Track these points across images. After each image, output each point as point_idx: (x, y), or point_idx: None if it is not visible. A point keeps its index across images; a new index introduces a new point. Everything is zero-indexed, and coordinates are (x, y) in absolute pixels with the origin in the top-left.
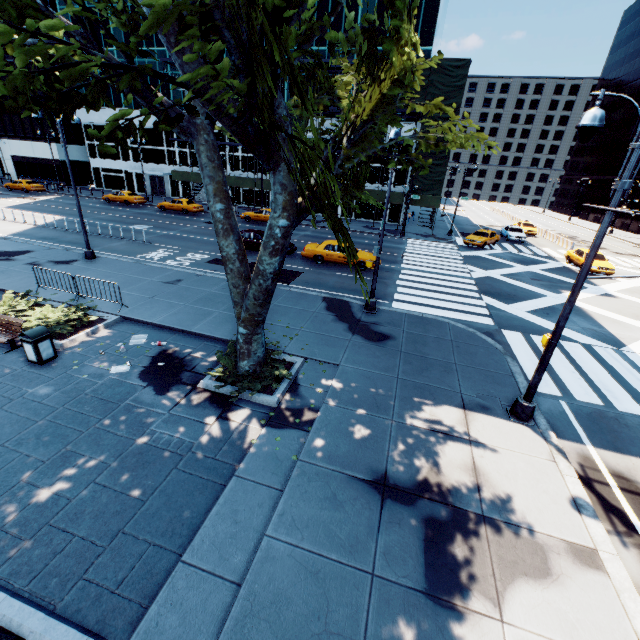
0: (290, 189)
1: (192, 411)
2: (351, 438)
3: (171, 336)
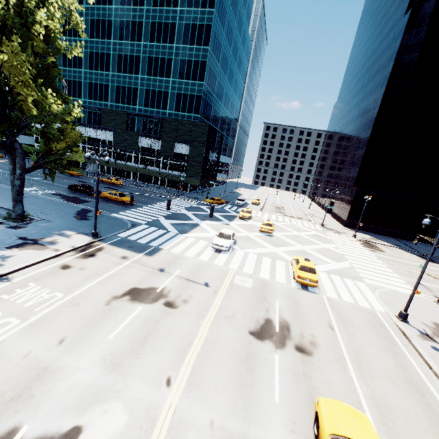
0: (21, 163)
1: None
2: (28, 232)
3: (2, 210)
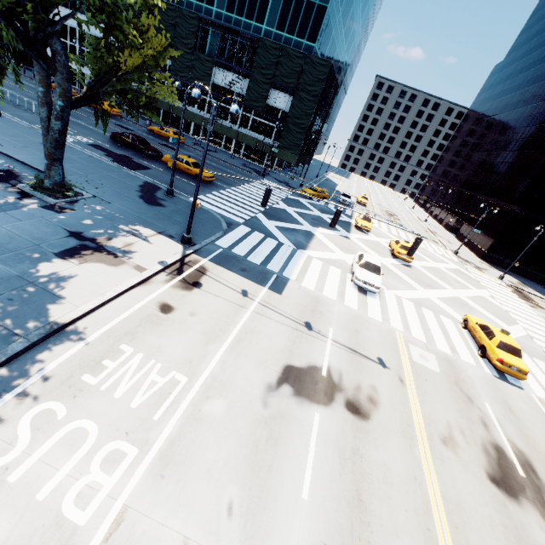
0: (64, 87)
1: (4, 192)
2: (80, 221)
3: (21, 166)
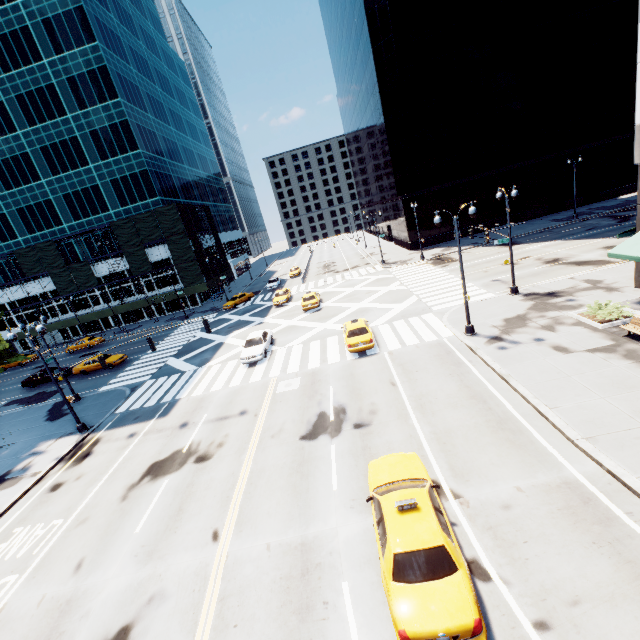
0: None
1: None
2: None
3: None
